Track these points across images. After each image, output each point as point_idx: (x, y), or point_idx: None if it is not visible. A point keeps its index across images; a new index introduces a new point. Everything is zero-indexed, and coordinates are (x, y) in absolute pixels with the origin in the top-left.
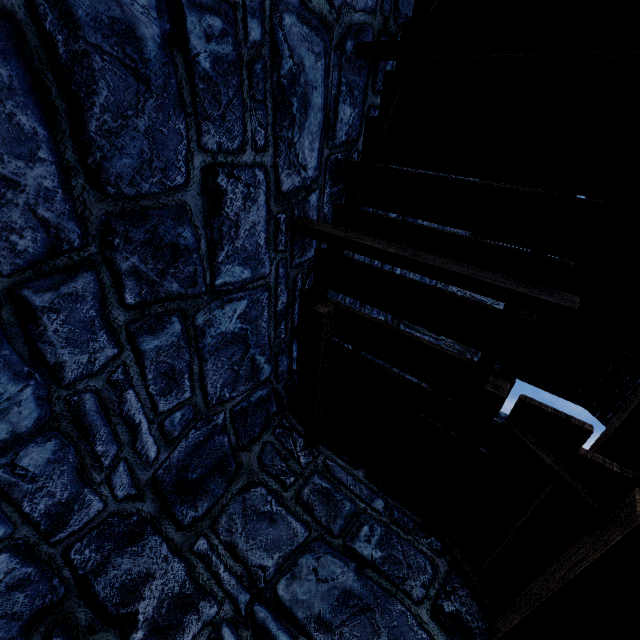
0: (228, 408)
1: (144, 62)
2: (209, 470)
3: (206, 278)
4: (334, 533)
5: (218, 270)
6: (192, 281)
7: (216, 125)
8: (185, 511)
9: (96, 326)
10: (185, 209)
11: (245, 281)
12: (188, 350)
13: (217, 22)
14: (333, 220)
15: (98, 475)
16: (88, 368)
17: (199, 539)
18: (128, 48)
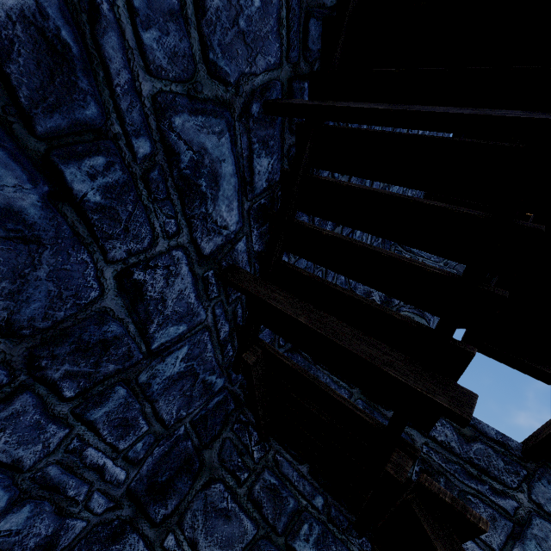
0: (187, 421)
1: (29, 227)
2: (177, 470)
3: (141, 348)
4: (278, 531)
5: (152, 338)
6: (128, 356)
7: (121, 238)
8: (157, 509)
9: (43, 423)
10: (106, 312)
11: (182, 334)
12: (137, 401)
13: (99, 159)
14: (260, 265)
15: (76, 508)
16: (44, 451)
17: (168, 535)
18: (9, 224)
